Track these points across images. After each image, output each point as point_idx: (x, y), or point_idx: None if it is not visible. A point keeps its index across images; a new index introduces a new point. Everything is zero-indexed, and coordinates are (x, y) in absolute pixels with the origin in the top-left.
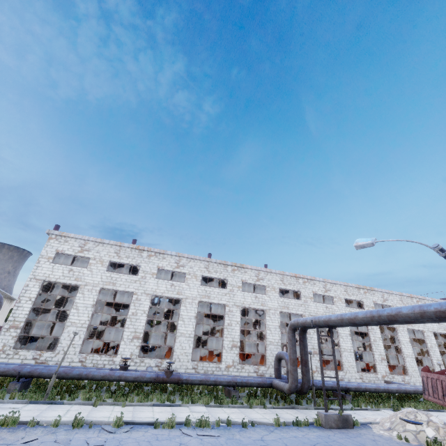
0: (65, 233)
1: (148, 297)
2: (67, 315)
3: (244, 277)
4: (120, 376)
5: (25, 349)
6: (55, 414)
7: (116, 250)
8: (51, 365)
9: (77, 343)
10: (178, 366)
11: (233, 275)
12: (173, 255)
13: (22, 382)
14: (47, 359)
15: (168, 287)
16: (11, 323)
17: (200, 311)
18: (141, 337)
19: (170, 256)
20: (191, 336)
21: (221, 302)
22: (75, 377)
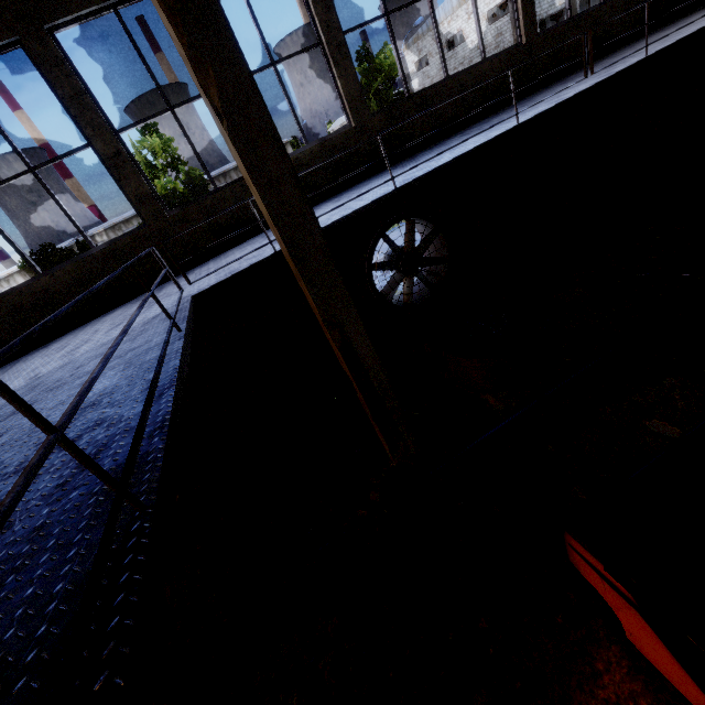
0: None
1: None
2: None
3: None
4: None
5: None
6: None
7: None
8: None
9: None
10: None
11: None
12: None
13: None
14: None
15: None
16: None
17: None
18: None
19: None
20: None
21: None
22: None
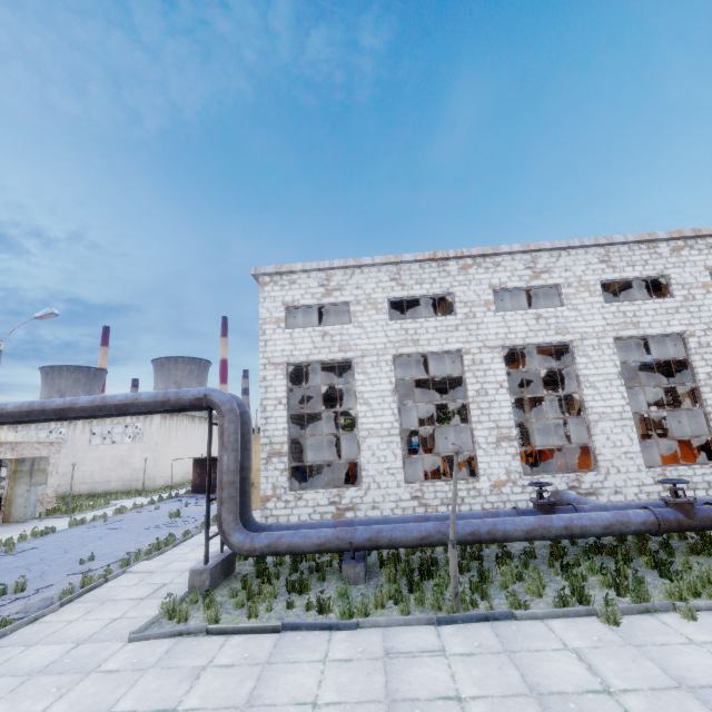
0: (284, 266)
1: (494, 353)
2: (316, 424)
3: (711, 258)
4: (567, 528)
5: (309, 489)
6: (571, 678)
7: (390, 275)
8: (392, 517)
9: (394, 465)
10: (619, 482)
11: (680, 262)
12: (517, 252)
13: (362, 560)
14: (353, 501)
15: (532, 324)
16: (267, 448)
17: (624, 361)
18: (513, 436)
19: (509, 258)
20: (625, 418)
21: (671, 331)
22: (467, 540)
